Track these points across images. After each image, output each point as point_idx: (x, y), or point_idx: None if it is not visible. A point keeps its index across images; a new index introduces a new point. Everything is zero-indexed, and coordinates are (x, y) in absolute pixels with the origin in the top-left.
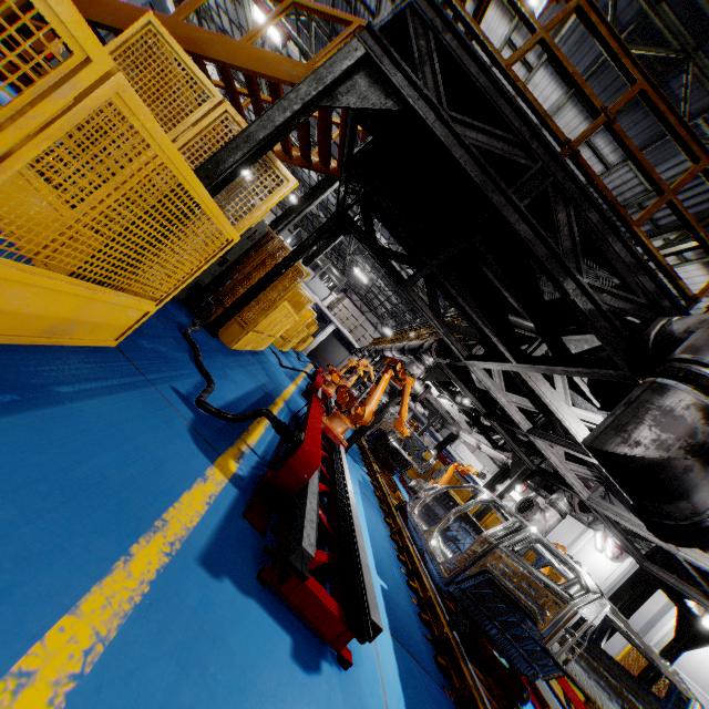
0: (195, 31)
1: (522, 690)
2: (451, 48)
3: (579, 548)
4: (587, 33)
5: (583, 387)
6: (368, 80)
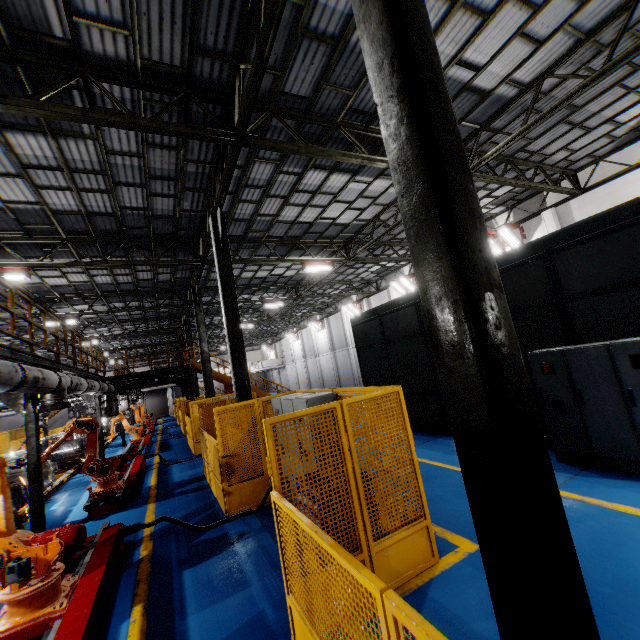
0: None
1: (77, 461)
2: None
3: (293, 348)
4: None
5: None
6: None
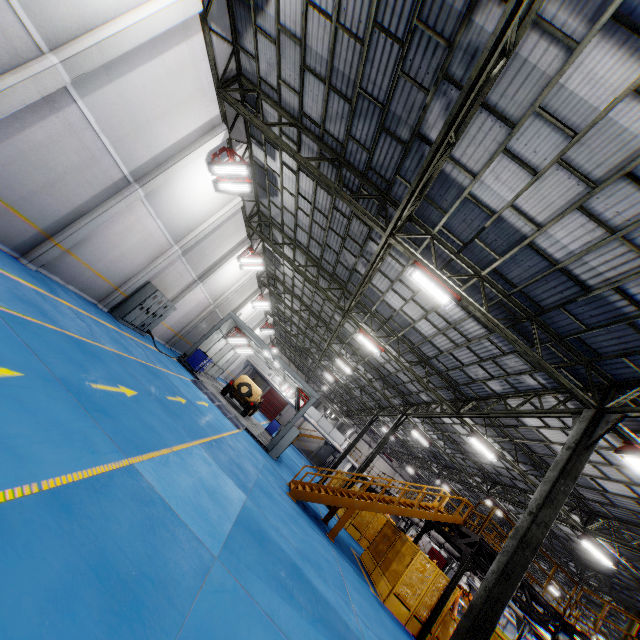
0: (401, 509)
1: None
2: (491, 553)
3: None
4: (506, 442)
5: (542, 611)
6: (474, 563)
